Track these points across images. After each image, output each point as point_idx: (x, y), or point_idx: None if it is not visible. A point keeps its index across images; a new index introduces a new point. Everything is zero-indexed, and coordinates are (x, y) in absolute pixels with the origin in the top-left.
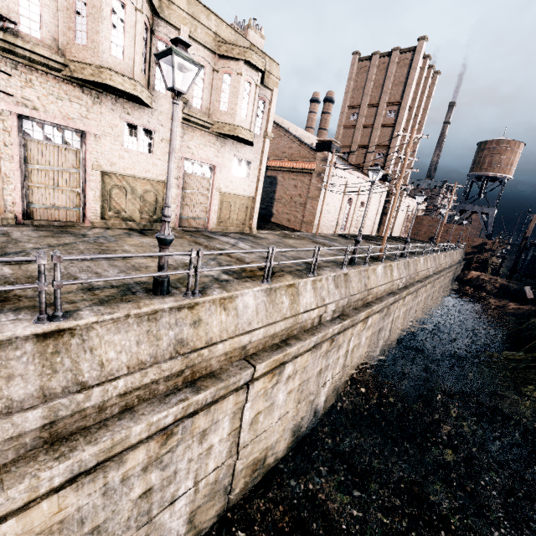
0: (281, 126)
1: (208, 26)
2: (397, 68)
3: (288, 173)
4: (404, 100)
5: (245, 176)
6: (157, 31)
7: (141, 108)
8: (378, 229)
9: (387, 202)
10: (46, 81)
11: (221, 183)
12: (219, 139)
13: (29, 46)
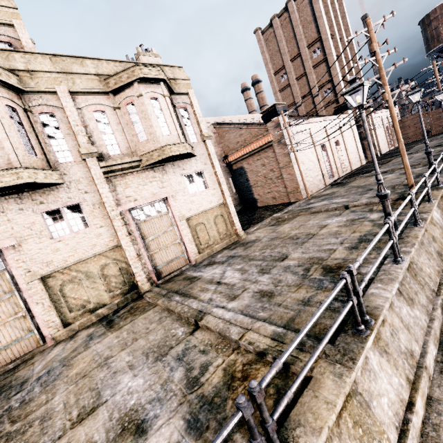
0: (224, 122)
1: (85, 72)
2: (299, 14)
3: (250, 158)
4: (322, 32)
5: (204, 187)
6: (33, 106)
7: (54, 189)
8: (365, 156)
9: (359, 127)
10: None
11: (182, 210)
12: (157, 169)
13: None
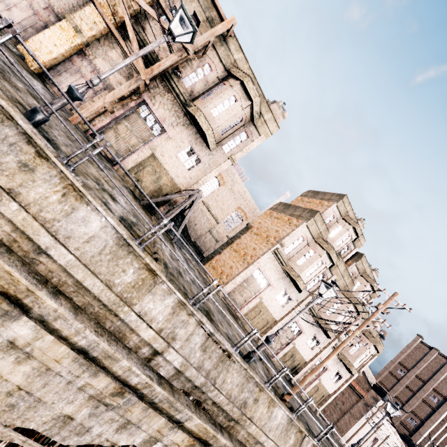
0: None
1: None
2: None
3: None
4: None
5: (334, 381)
6: None
7: (323, 334)
8: None
9: None
10: (307, 315)
11: (323, 377)
12: (338, 359)
13: (315, 308)
